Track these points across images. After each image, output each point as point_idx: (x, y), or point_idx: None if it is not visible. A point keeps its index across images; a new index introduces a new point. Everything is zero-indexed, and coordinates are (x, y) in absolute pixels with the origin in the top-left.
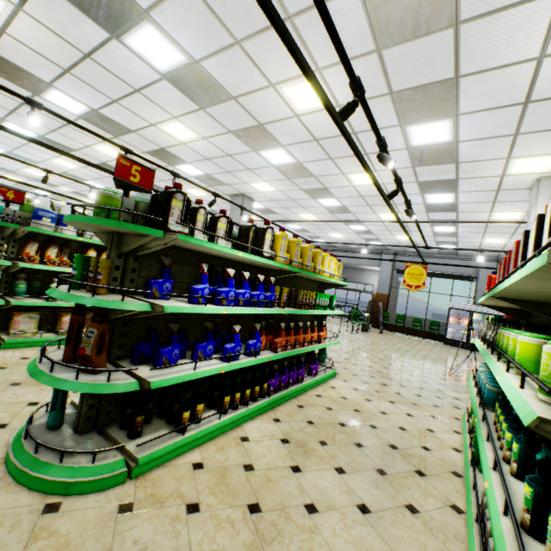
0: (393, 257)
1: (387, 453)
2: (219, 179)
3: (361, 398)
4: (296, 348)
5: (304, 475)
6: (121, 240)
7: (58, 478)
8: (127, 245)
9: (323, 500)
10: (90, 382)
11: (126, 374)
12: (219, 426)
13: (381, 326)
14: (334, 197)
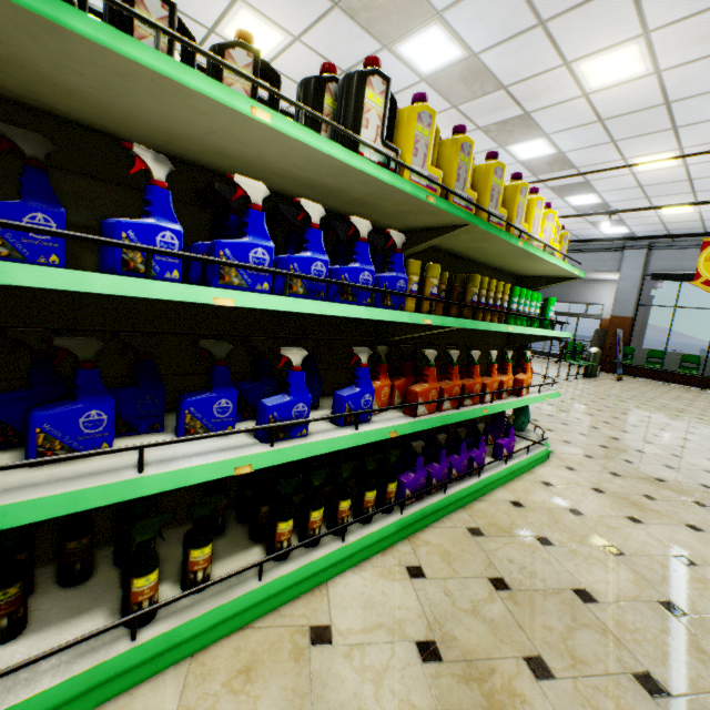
0: (646, 253)
1: None
2: None
3: (615, 513)
4: (465, 406)
5: None
6: None
7: None
8: None
9: None
10: None
11: None
12: (256, 600)
13: (620, 369)
14: (542, 135)
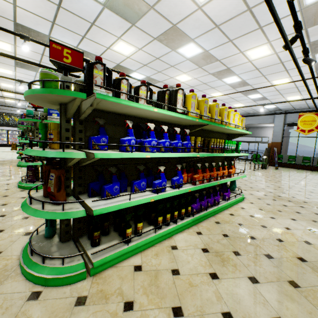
0: (284, 115)
1: (297, 265)
2: (155, 78)
3: (266, 216)
4: (211, 181)
5: (221, 282)
6: (66, 109)
7: (40, 274)
8: (68, 111)
9: (239, 310)
10: (51, 211)
11: (83, 203)
12: (155, 238)
13: (276, 164)
14: (235, 75)
